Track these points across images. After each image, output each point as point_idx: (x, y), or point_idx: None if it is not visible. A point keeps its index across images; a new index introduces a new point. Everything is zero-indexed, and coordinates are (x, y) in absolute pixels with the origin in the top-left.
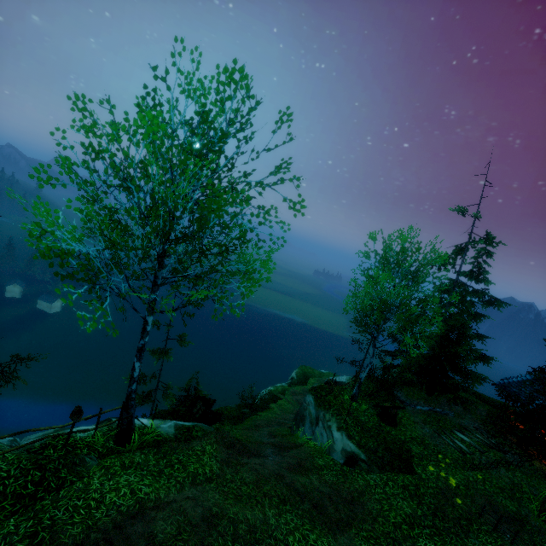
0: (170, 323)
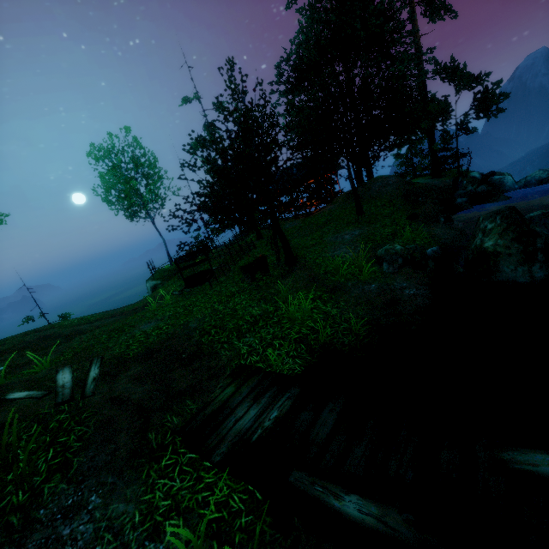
0: (42, 313)
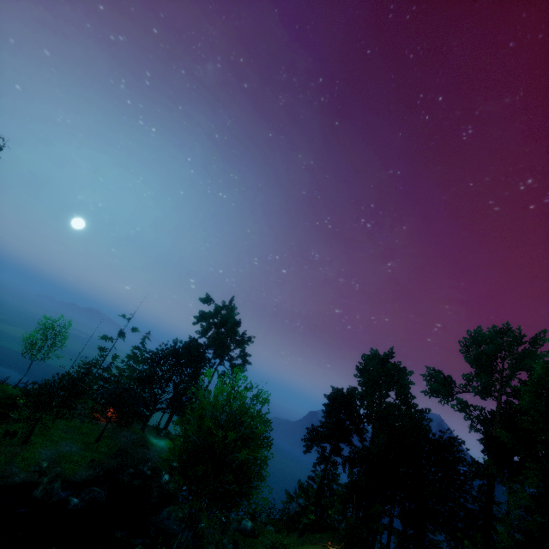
0: None
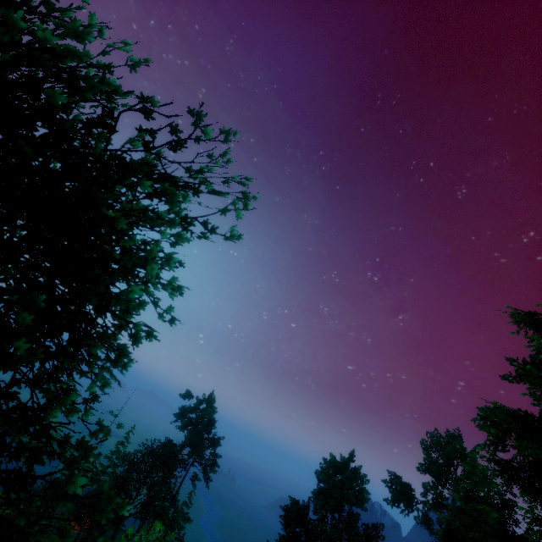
0: None
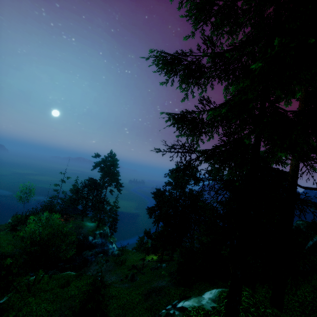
0: None
